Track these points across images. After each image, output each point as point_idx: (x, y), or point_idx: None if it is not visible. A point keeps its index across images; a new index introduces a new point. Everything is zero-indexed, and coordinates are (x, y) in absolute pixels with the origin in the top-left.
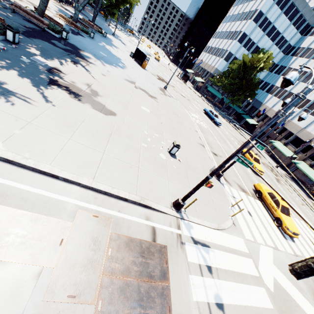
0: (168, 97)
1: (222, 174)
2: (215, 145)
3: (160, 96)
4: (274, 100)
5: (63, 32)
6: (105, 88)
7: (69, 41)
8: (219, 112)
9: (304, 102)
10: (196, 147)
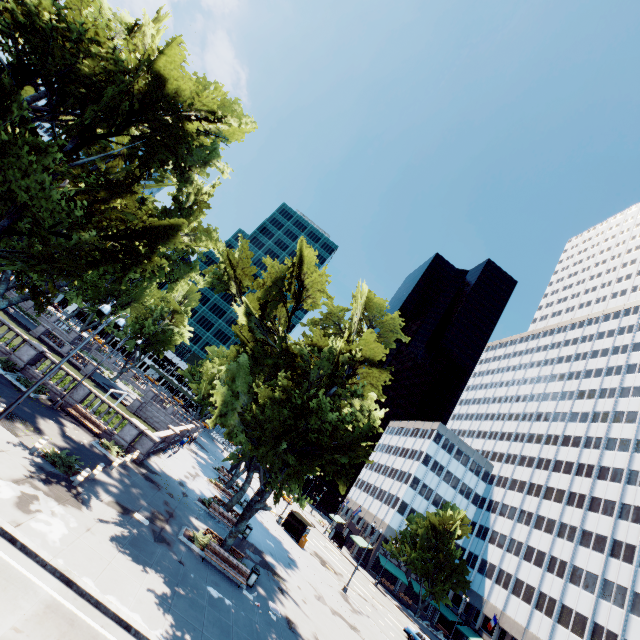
0: (361, 617)
1: None
2: None
3: (356, 619)
4: (499, 592)
5: (247, 528)
6: (325, 636)
7: (248, 539)
8: (418, 623)
9: (548, 602)
10: None
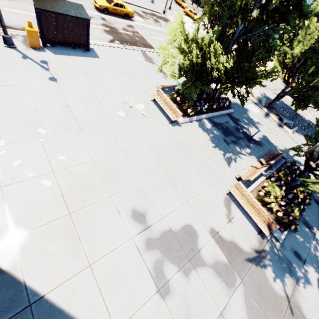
0: None
1: (171, 7)
2: (162, 0)
3: None
4: None
5: None
6: None
7: None
8: None
9: None
10: (157, 1)
